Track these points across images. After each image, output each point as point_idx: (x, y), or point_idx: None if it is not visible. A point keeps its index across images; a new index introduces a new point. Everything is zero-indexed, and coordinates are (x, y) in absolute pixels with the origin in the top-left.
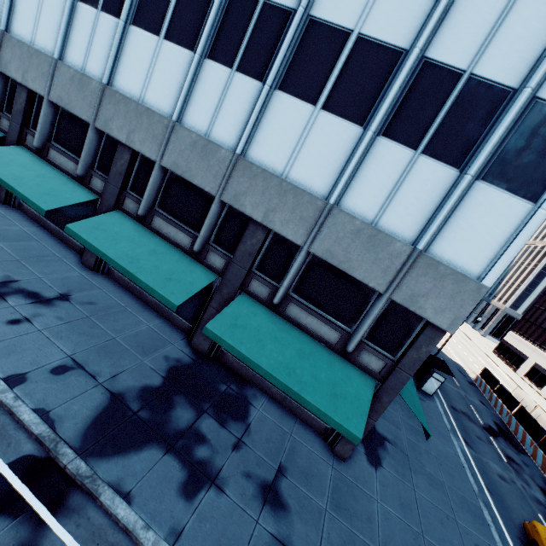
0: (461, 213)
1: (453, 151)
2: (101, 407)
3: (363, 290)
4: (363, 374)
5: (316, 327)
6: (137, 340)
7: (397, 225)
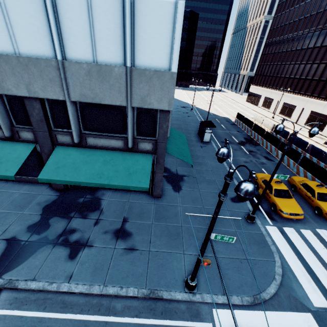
0: (139, 27)
1: None
2: (2, 249)
3: (119, 109)
4: (145, 154)
5: (108, 143)
6: (14, 204)
7: (108, 56)
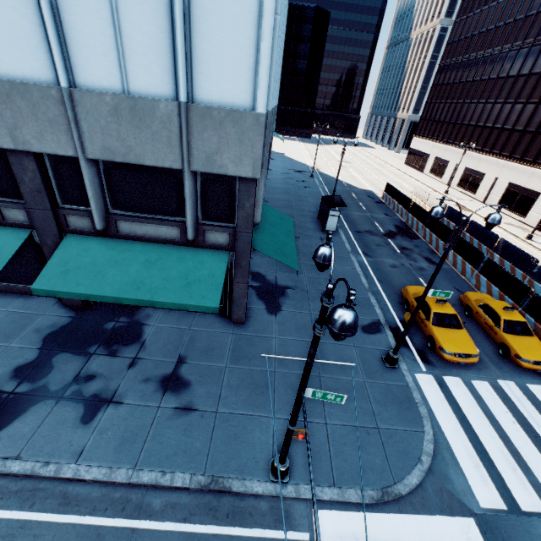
0: (199, 34)
1: None
2: None
3: (171, 174)
4: (216, 252)
5: (155, 231)
6: None
7: (149, 82)
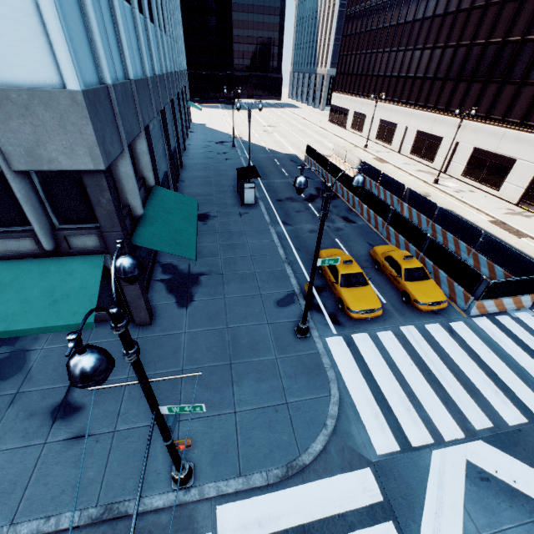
0: None
1: None
2: None
3: None
4: (88, 257)
5: (4, 247)
6: None
7: None
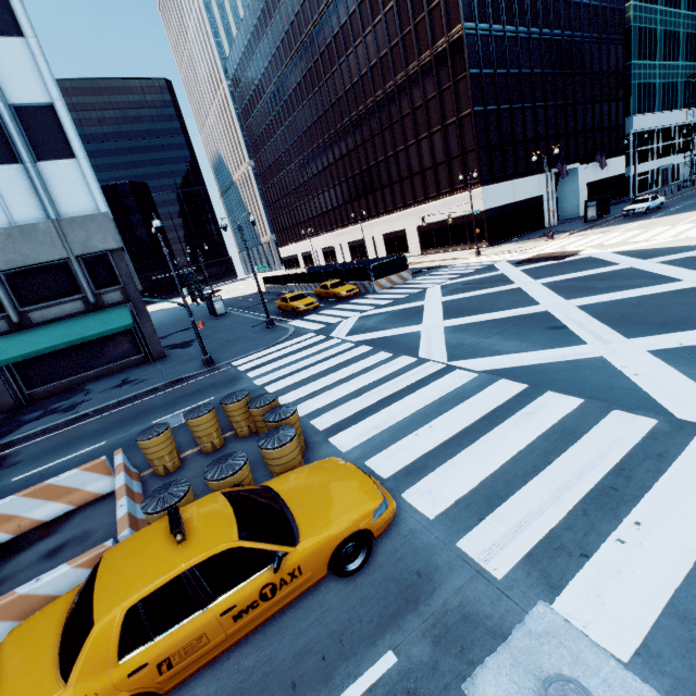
0: (51, 186)
1: (4, 155)
2: None
3: (61, 267)
4: (117, 307)
5: (63, 311)
6: None
7: (28, 216)
